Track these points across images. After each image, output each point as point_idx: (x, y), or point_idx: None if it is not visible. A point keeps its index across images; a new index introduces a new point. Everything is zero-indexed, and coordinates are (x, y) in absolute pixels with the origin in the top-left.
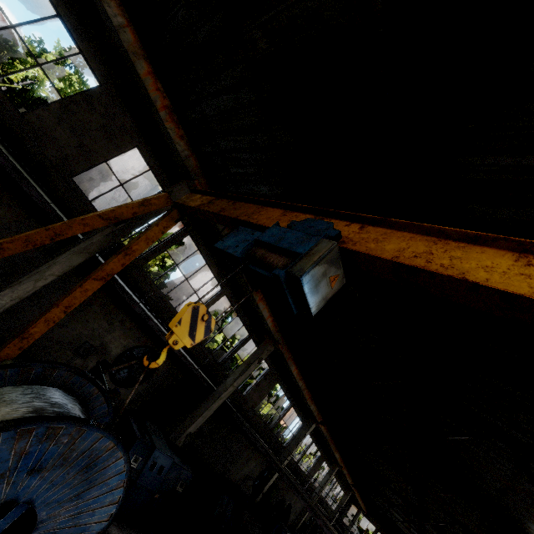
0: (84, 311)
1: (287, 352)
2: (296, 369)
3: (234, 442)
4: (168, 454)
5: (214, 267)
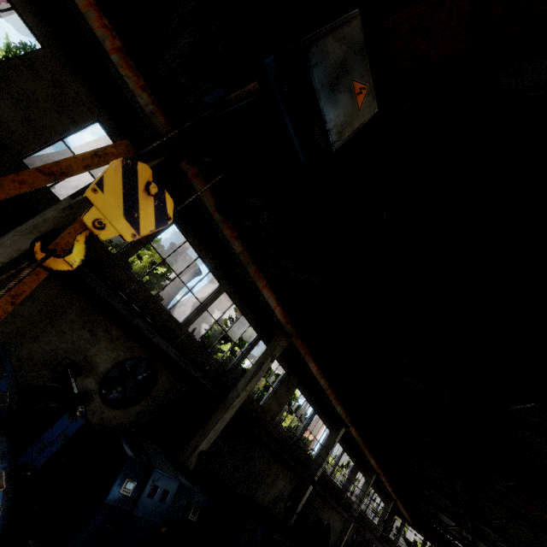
0: (58, 321)
1: (302, 347)
2: (315, 366)
3: (257, 460)
4: (172, 475)
5: (208, 260)
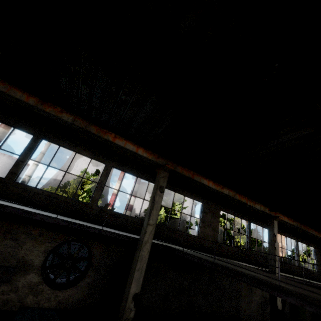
0: None
1: (186, 171)
2: (209, 181)
3: (223, 280)
4: None
5: (85, 151)
